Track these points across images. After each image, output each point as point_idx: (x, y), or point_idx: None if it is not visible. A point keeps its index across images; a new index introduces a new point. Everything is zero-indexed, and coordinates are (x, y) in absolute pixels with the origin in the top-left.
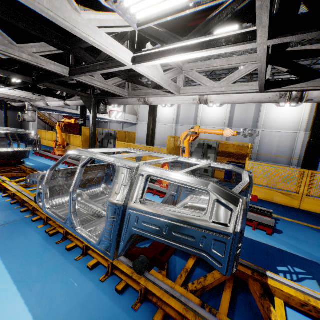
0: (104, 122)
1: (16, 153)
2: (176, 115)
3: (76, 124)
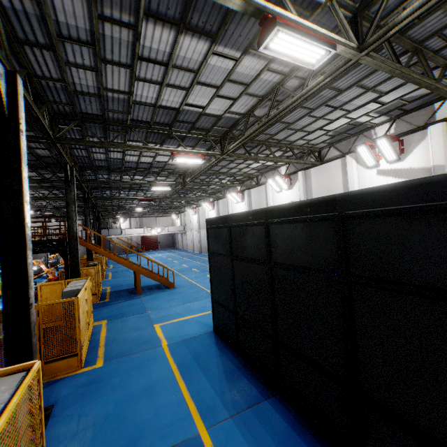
0: (175, 233)
1: (39, 270)
2: (198, 221)
3: (153, 239)
